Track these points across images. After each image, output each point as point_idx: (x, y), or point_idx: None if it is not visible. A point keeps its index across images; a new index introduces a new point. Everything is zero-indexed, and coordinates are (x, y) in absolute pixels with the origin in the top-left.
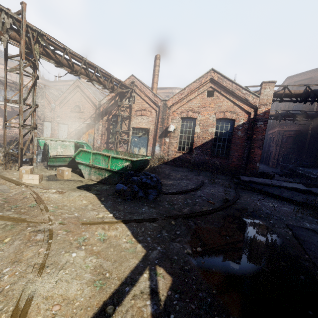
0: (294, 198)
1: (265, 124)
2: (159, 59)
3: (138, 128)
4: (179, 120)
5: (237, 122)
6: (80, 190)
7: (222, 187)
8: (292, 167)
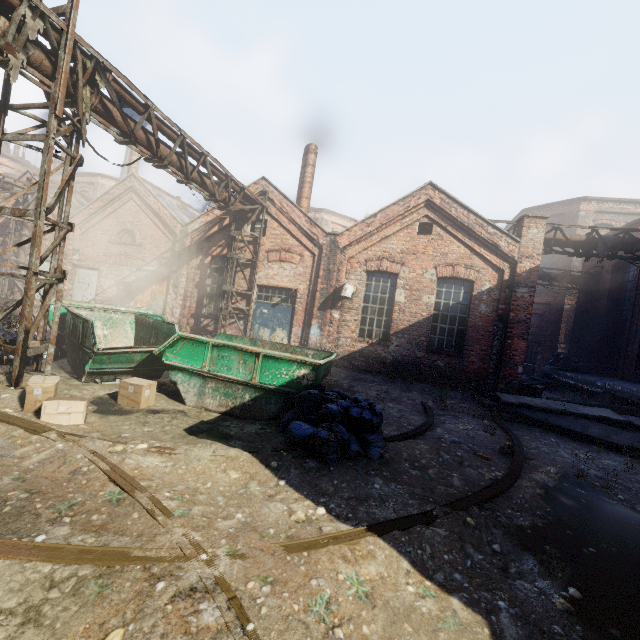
0: (613, 440)
1: (530, 293)
2: (314, 153)
3: (271, 287)
4: (361, 276)
5: (479, 286)
6: (203, 440)
7: (472, 418)
8: (550, 370)
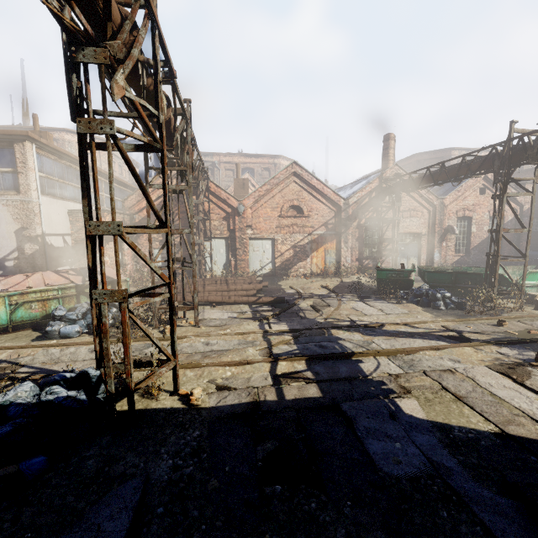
0: None
1: (528, 219)
2: (394, 140)
3: (404, 233)
4: (455, 220)
5: (506, 219)
6: None
7: None
8: None
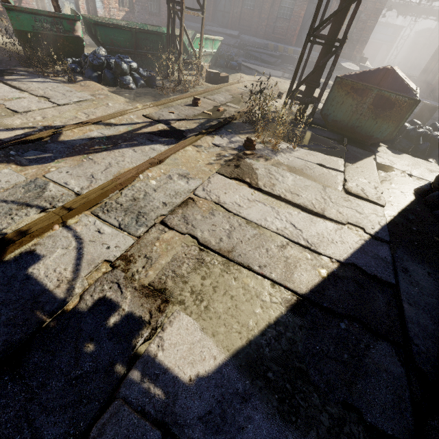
0: None
1: None
2: None
3: None
4: None
5: None
6: (234, 74)
7: None
8: None
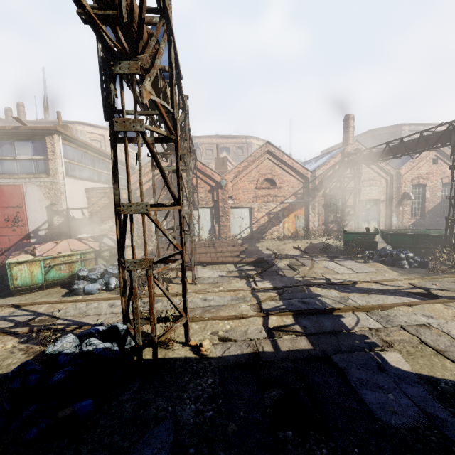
0: None
1: None
2: (353, 119)
3: (365, 200)
4: (410, 187)
5: None
6: None
7: None
8: None
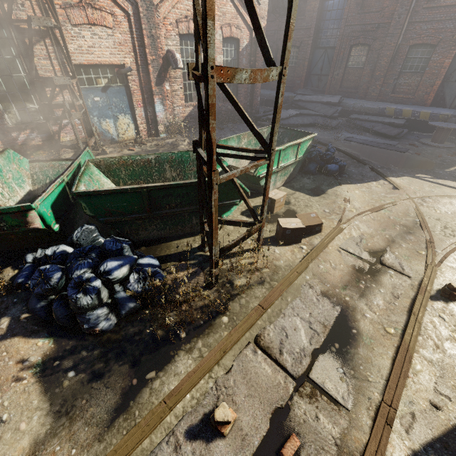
0: (306, 123)
1: None
2: None
3: (90, 65)
4: (177, 40)
5: (242, 44)
6: (332, 192)
7: None
8: None
